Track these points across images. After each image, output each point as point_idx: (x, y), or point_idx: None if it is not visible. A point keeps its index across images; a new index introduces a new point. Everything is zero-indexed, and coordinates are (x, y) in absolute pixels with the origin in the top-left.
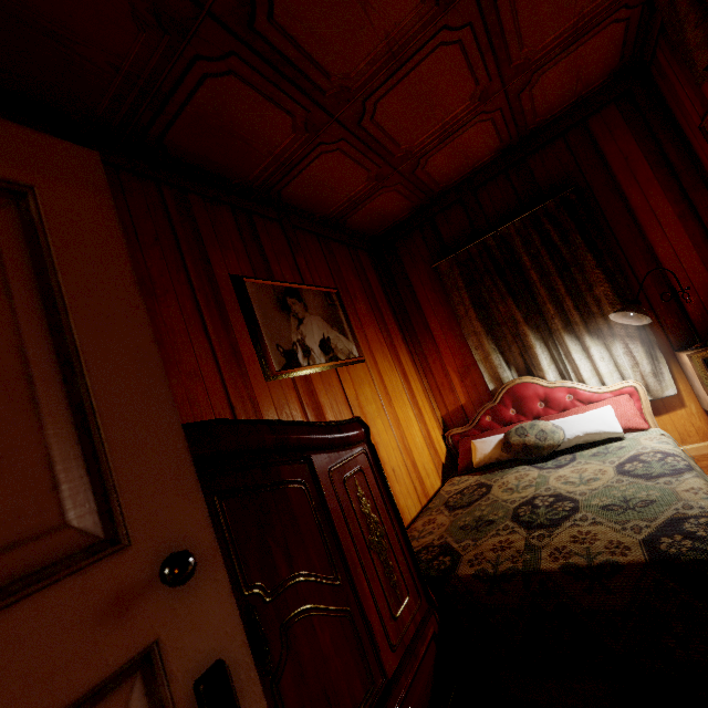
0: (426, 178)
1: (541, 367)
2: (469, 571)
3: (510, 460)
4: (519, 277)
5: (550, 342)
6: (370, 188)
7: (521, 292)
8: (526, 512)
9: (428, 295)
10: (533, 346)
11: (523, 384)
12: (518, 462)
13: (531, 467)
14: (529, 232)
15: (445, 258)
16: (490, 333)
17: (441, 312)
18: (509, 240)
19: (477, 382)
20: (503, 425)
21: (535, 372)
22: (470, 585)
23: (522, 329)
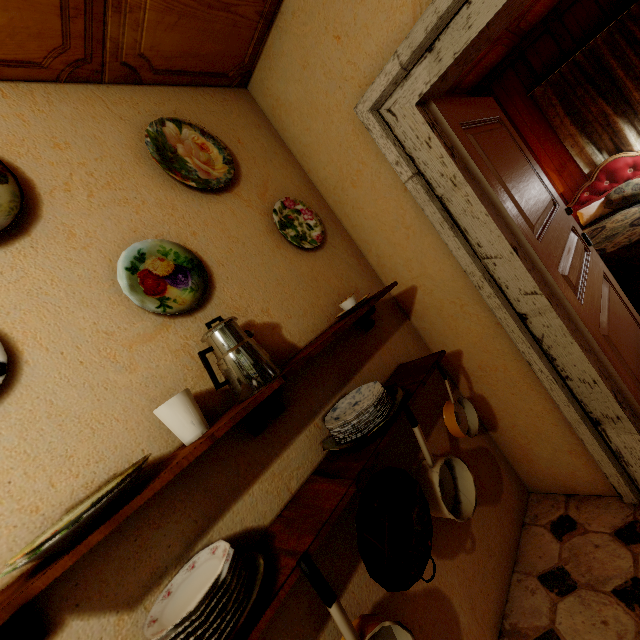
0: (524, 25)
1: (629, 143)
2: (614, 249)
3: (611, 213)
4: (606, 79)
5: (635, 122)
6: (486, 52)
7: (609, 91)
8: (638, 222)
9: (524, 120)
10: (622, 130)
11: (615, 160)
12: (618, 211)
13: (630, 208)
14: (614, 39)
15: (539, 84)
16: (583, 132)
17: (537, 129)
18: (596, 51)
19: (572, 172)
20: (599, 195)
21: (624, 148)
22: (617, 253)
23: (612, 119)
